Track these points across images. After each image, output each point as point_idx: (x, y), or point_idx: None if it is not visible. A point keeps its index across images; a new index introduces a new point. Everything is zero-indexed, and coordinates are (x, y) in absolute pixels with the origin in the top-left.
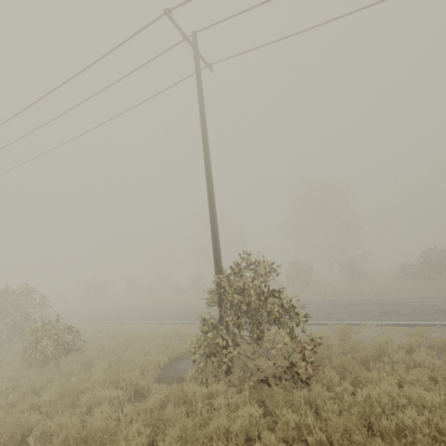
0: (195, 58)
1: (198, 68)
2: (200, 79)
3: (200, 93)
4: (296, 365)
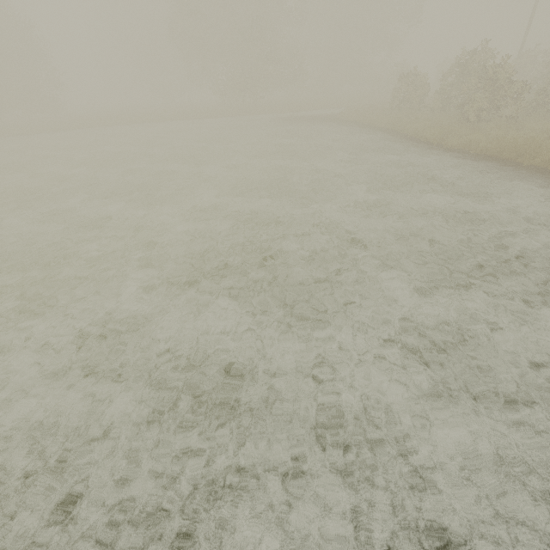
0: None
1: None
2: None
3: None
4: None
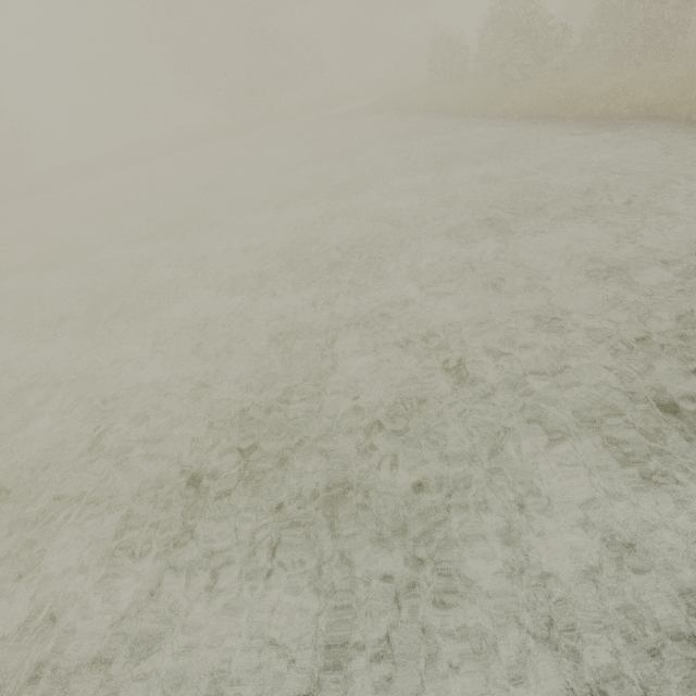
0: None
1: None
2: None
3: None
4: None
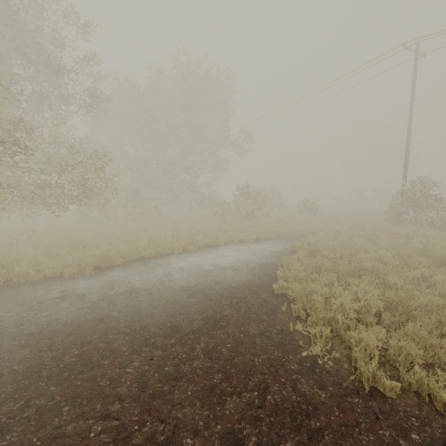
0: (414, 63)
1: (416, 70)
2: (415, 77)
3: (413, 87)
4: (436, 223)
